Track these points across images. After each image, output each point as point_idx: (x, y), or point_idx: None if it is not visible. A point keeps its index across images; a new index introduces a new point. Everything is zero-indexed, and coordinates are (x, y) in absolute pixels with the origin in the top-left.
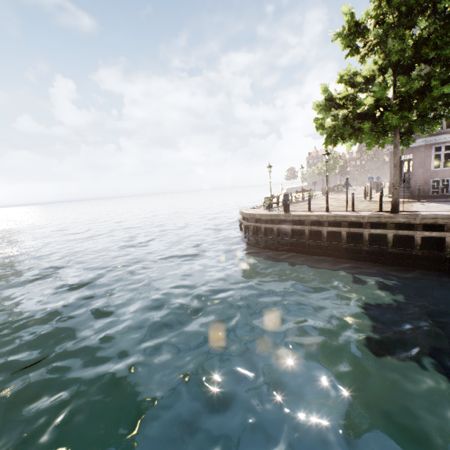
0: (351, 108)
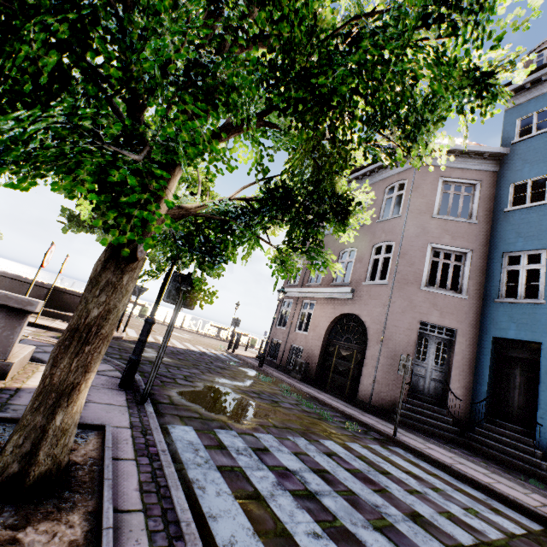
0: None
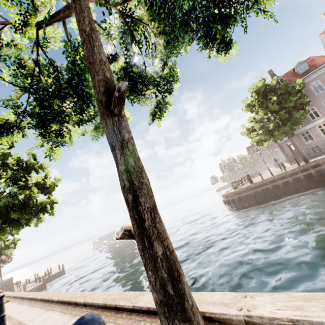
0: (262, 129)
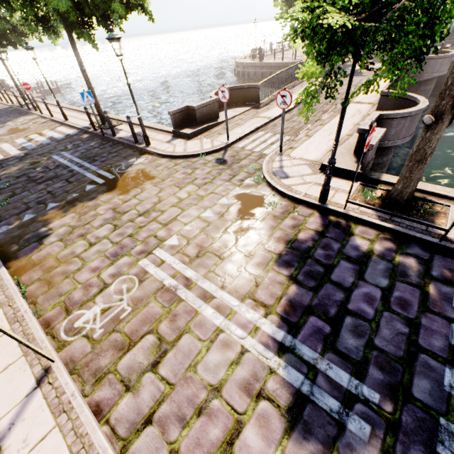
0: None
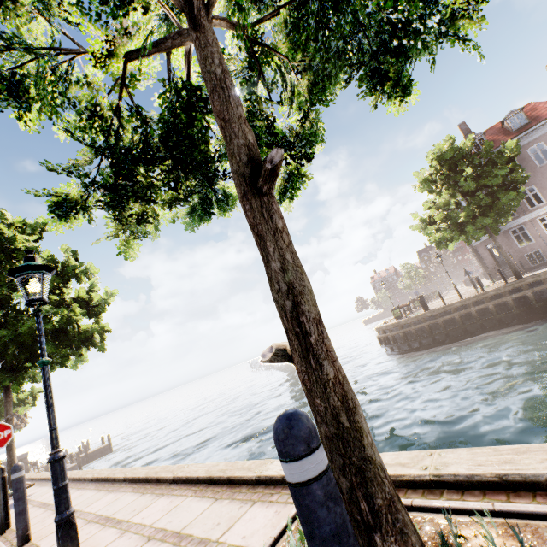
0: (447, 222)
